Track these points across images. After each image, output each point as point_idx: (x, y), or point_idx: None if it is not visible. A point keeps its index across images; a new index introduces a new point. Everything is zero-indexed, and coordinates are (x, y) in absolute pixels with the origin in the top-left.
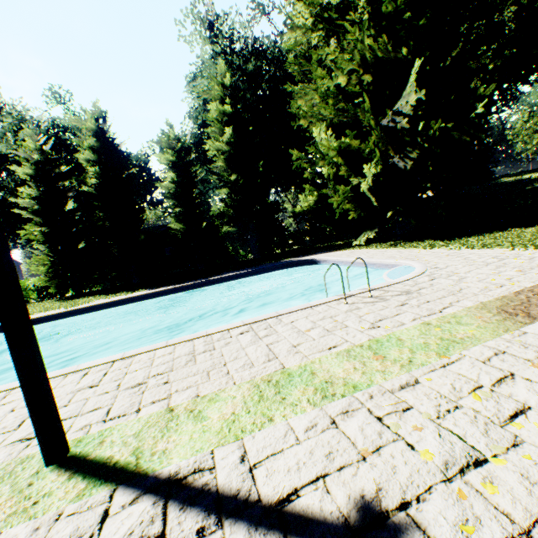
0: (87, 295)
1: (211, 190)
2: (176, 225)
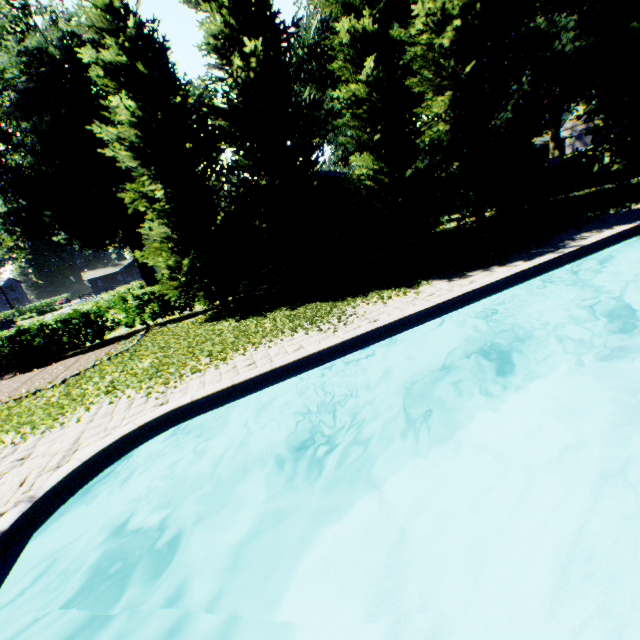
0: (264, 306)
1: (331, 133)
2: (367, 172)
